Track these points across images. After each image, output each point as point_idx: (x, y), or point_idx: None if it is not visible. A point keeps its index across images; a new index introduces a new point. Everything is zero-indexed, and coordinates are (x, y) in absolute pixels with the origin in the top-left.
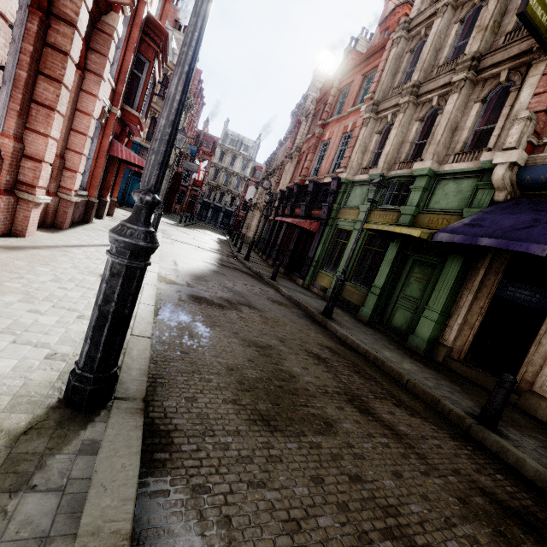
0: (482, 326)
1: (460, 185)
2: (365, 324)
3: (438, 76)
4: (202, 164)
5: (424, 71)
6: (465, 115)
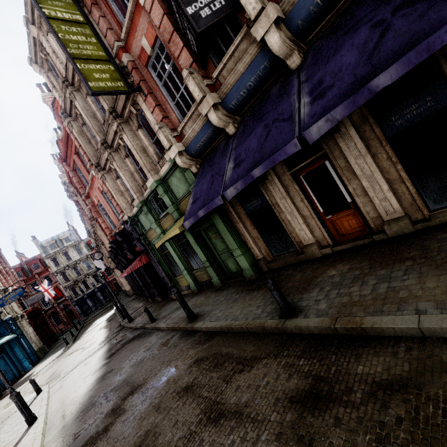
0: (260, 233)
1: (176, 176)
2: (221, 289)
3: (108, 130)
4: (44, 285)
5: (99, 132)
6: (141, 140)
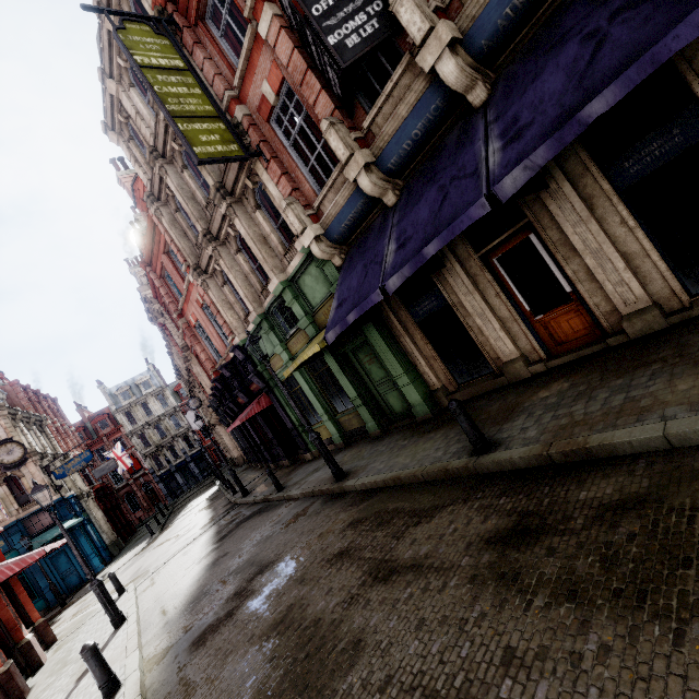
0: (437, 350)
1: (311, 274)
2: (381, 438)
3: (212, 215)
4: (116, 451)
5: (200, 219)
6: (259, 225)
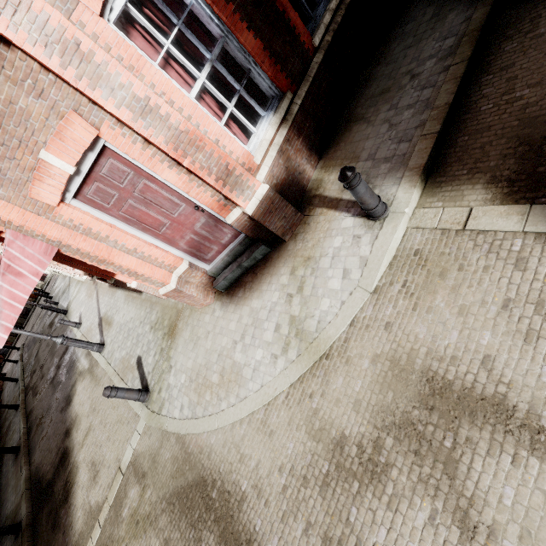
0: None
1: None
2: None
3: None
4: None
5: None
6: None
